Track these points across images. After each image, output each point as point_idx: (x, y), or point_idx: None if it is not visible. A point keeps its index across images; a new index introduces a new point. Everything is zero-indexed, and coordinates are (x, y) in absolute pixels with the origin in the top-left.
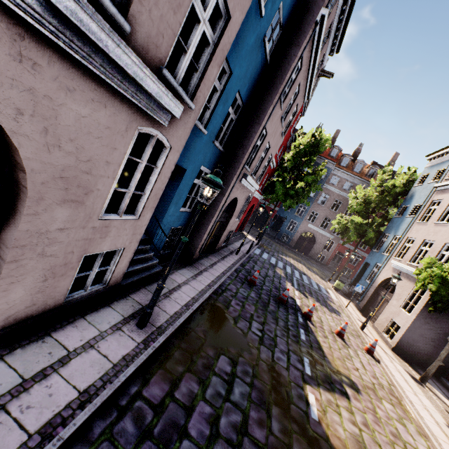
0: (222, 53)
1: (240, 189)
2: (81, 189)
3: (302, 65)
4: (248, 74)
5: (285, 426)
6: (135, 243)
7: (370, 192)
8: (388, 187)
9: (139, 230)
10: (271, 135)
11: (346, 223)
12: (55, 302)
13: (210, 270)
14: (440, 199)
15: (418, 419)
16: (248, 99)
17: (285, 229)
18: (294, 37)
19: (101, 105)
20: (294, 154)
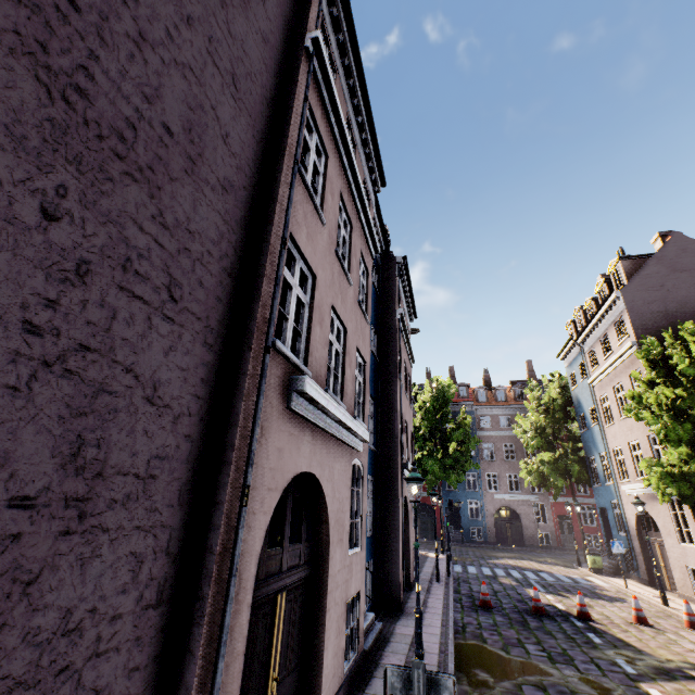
0: (368, 383)
1: (405, 484)
2: (341, 527)
3: (400, 347)
4: (371, 378)
5: None
6: (363, 583)
7: (534, 417)
8: (548, 403)
9: (363, 564)
10: (405, 412)
11: (537, 468)
12: (340, 674)
13: (427, 610)
14: (604, 393)
15: None
16: (375, 395)
17: (467, 519)
18: (387, 335)
19: (342, 458)
20: (423, 415)
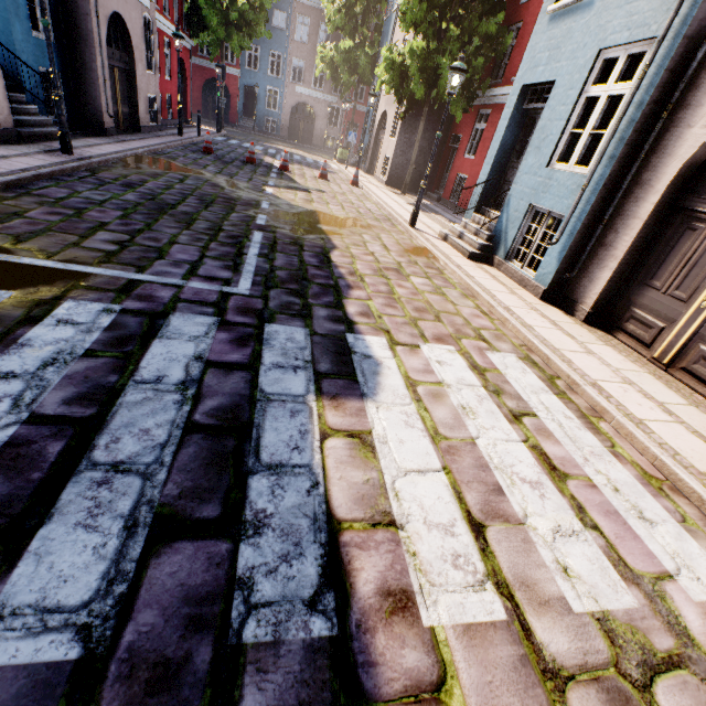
0: None
1: None
2: None
3: None
4: None
5: (238, 192)
6: None
7: None
8: None
9: None
10: None
11: (332, 56)
12: None
13: (140, 141)
14: None
15: (377, 199)
16: None
17: (264, 109)
18: None
19: None
20: None
